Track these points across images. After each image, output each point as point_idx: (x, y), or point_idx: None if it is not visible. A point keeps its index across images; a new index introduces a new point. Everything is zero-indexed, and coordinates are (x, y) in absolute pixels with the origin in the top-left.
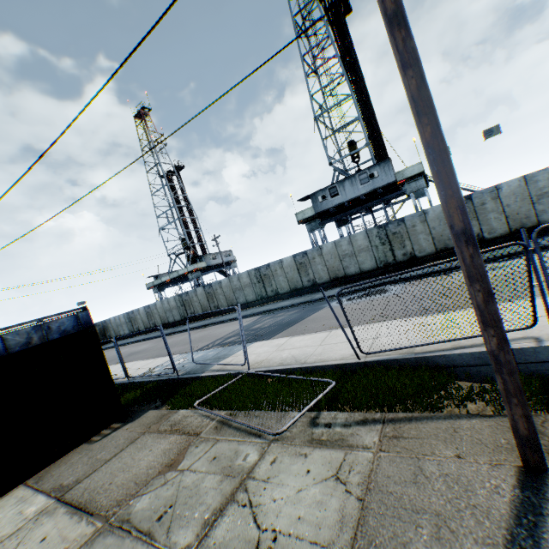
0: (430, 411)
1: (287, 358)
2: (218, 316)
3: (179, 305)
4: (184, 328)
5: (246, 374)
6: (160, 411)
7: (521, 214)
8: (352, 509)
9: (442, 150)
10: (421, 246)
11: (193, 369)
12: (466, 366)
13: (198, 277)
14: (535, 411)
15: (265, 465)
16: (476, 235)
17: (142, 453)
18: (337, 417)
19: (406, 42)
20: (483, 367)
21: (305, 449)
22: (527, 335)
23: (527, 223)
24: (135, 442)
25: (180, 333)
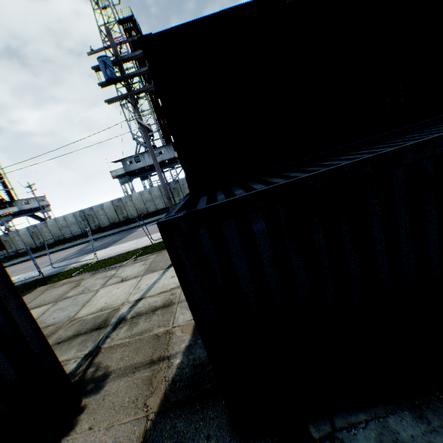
0: None
1: (119, 251)
2: (45, 250)
3: None
4: (9, 263)
5: (97, 261)
6: (48, 285)
7: None
8: (147, 266)
9: (162, 179)
10: None
11: (54, 271)
12: None
13: (10, 221)
14: None
15: (119, 271)
16: None
17: (54, 292)
18: (143, 257)
19: (153, 154)
20: None
21: (133, 265)
22: None
23: None
24: (44, 293)
25: (7, 267)
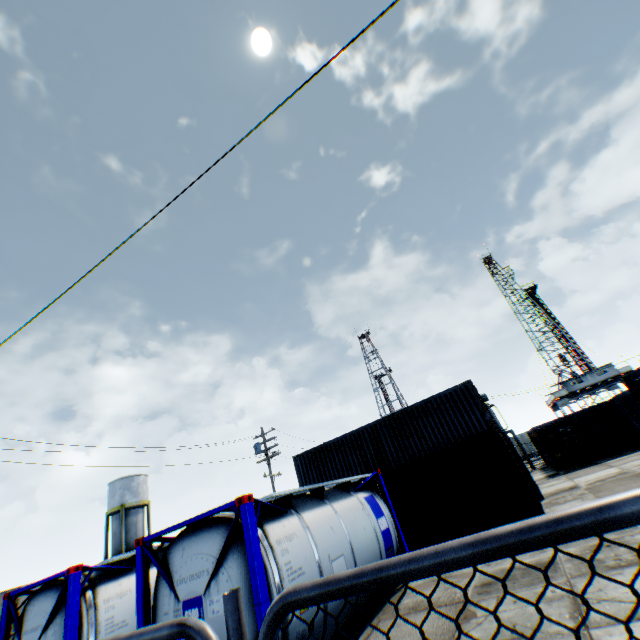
0: None
1: None
2: None
3: None
4: None
5: None
6: None
7: None
8: None
9: None
10: None
11: None
12: None
13: None
14: None
15: None
16: None
17: None
18: None
19: None
20: None
21: None
22: None
23: None
24: None
25: None
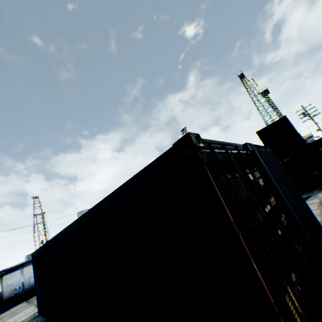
0: None
1: None
2: None
3: None
4: None
5: None
6: None
7: None
8: None
9: None
10: None
11: None
12: None
13: None
14: None
15: None
16: None
17: None
18: None
19: (321, 131)
20: None
21: None
22: None
23: None
24: None
25: None
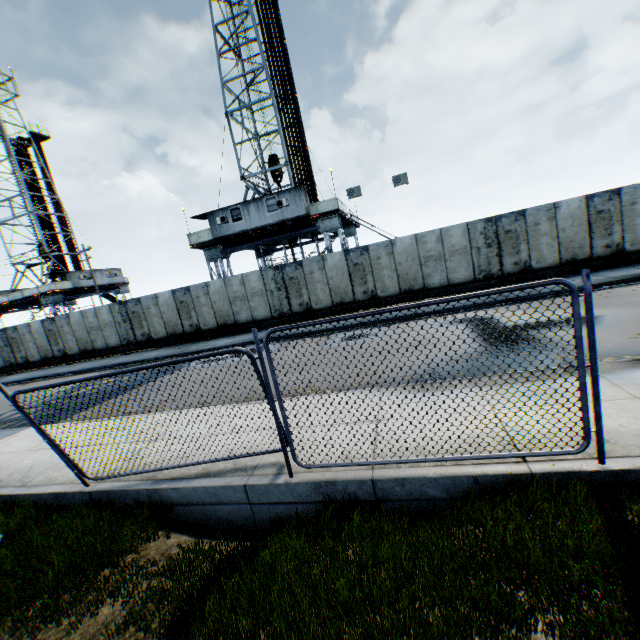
0: (46, 623)
1: (20, 471)
2: (65, 363)
3: (3, 345)
4: (1, 380)
5: None
6: None
7: (411, 275)
8: None
9: None
10: (318, 297)
11: None
12: (202, 504)
13: (59, 302)
14: (153, 633)
15: None
16: (371, 292)
17: None
18: None
19: None
20: (219, 506)
21: None
22: (280, 460)
23: (416, 285)
24: None
25: None
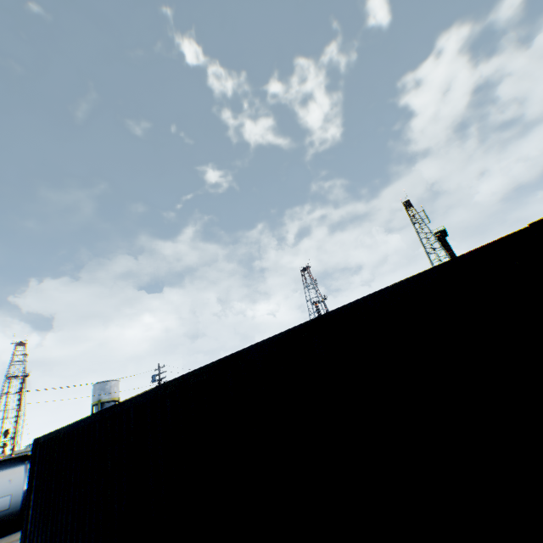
0: None
1: None
2: None
3: None
4: None
5: None
6: None
7: None
8: None
9: None
10: None
11: None
12: None
13: None
14: None
15: None
16: None
17: None
18: None
19: None
20: None
21: None
22: None
23: None
24: None
25: None
